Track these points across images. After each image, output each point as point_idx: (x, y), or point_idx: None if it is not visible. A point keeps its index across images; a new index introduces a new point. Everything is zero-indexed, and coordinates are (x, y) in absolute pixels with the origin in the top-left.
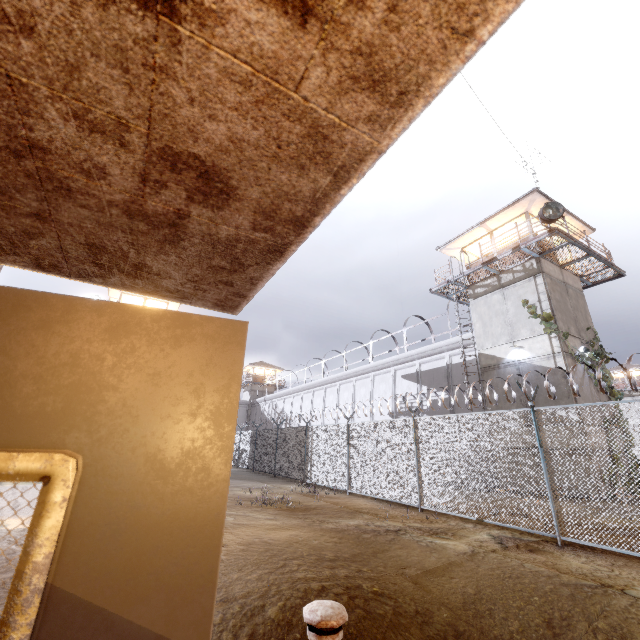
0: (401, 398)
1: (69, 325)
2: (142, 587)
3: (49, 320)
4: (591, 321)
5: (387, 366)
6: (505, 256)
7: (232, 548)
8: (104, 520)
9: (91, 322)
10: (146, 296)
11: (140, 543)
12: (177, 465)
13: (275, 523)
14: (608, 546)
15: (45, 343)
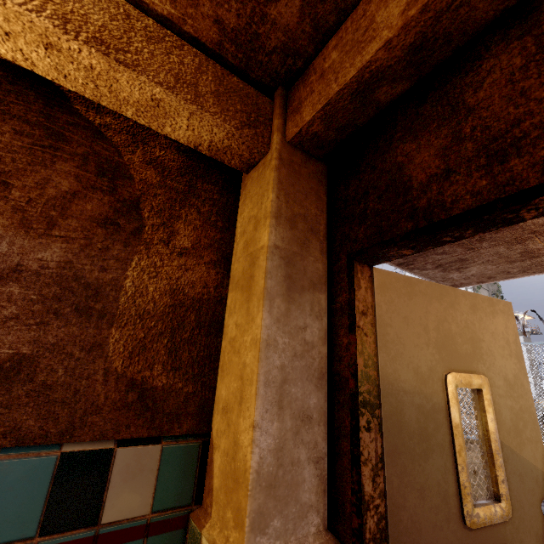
0: None
1: (458, 305)
2: (522, 442)
3: (452, 302)
4: None
5: None
6: None
7: None
8: (502, 409)
9: (464, 303)
10: None
11: (515, 421)
12: (513, 382)
13: None
14: None
15: (455, 315)
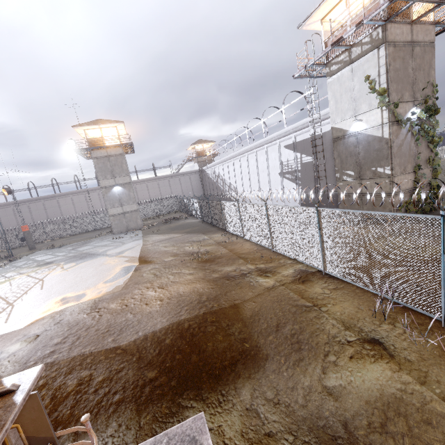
0: (285, 163)
1: None
2: (40, 433)
3: None
4: (434, 75)
5: (274, 140)
6: (350, 35)
7: (164, 302)
8: (29, 428)
9: None
10: (100, 127)
11: (36, 429)
12: (36, 418)
13: (191, 278)
14: (341, 277)
15: None
